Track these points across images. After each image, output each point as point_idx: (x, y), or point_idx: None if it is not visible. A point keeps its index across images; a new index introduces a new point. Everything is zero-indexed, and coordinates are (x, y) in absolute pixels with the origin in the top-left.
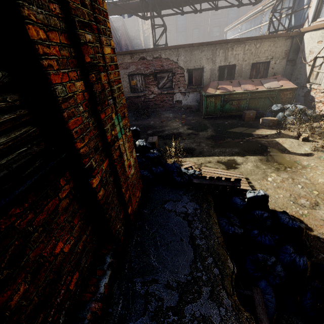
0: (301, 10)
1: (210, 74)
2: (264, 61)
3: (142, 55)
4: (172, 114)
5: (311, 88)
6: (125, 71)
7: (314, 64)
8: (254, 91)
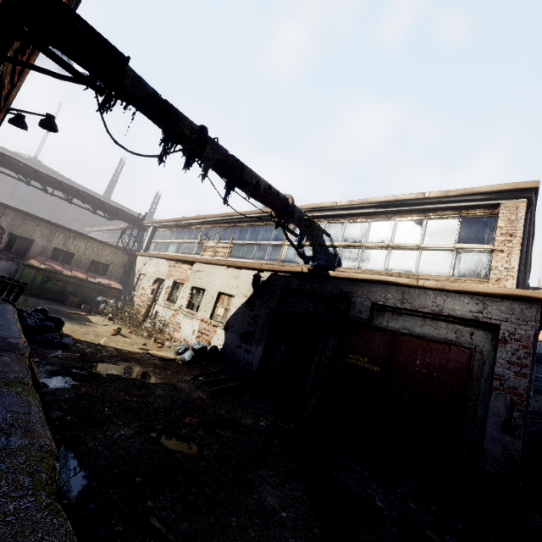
0: (142, 242)
1: (42, 251)
2: (104, 263)
3: None
4: None
5: (134, 294)
6: None
7: (139, 278)
8: (85, 279)
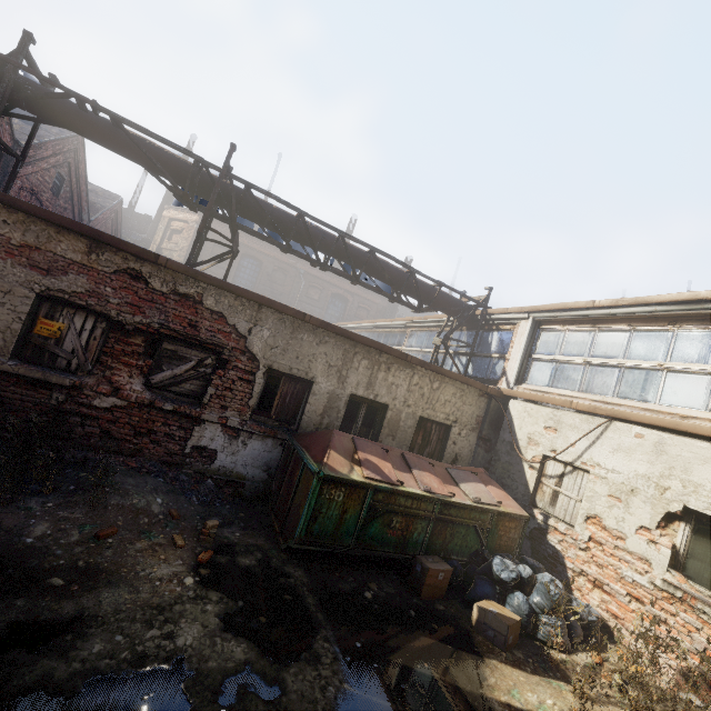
0: (487, 358)
1: (327, 405)
2: (442, 421)
3: (135, 265)
4: (164, 496)
5: (547, 524)
6: (37, 276)
7: (541, 468)
8: (450, 500)
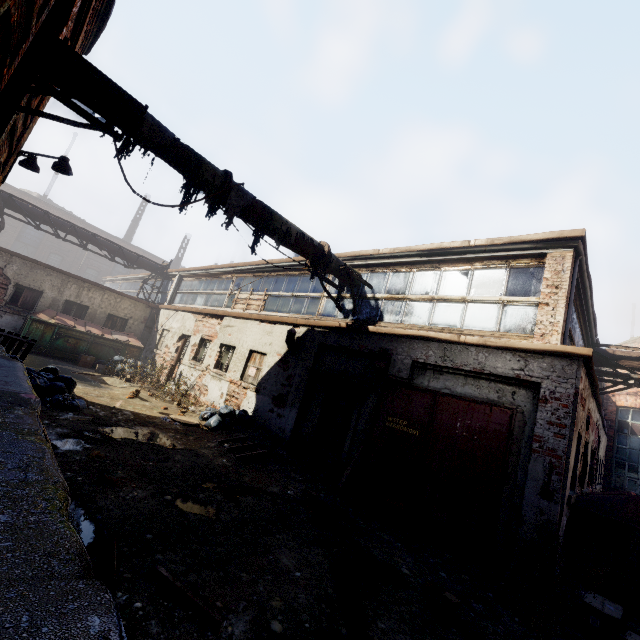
0: (166, 294)
1: (52, 303)
2: (123, 317)
3: None
4: None
5: (157, 353)
6: None
7: (162, 334)
8: (100, 336)
